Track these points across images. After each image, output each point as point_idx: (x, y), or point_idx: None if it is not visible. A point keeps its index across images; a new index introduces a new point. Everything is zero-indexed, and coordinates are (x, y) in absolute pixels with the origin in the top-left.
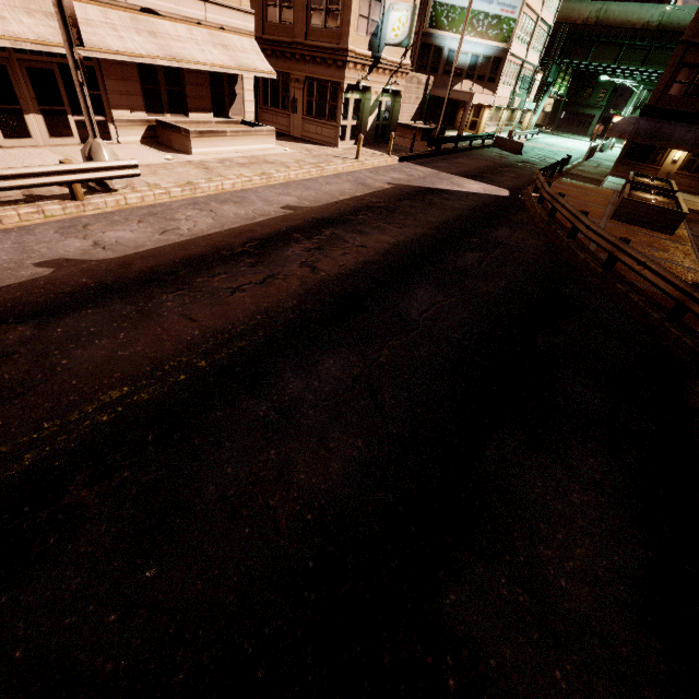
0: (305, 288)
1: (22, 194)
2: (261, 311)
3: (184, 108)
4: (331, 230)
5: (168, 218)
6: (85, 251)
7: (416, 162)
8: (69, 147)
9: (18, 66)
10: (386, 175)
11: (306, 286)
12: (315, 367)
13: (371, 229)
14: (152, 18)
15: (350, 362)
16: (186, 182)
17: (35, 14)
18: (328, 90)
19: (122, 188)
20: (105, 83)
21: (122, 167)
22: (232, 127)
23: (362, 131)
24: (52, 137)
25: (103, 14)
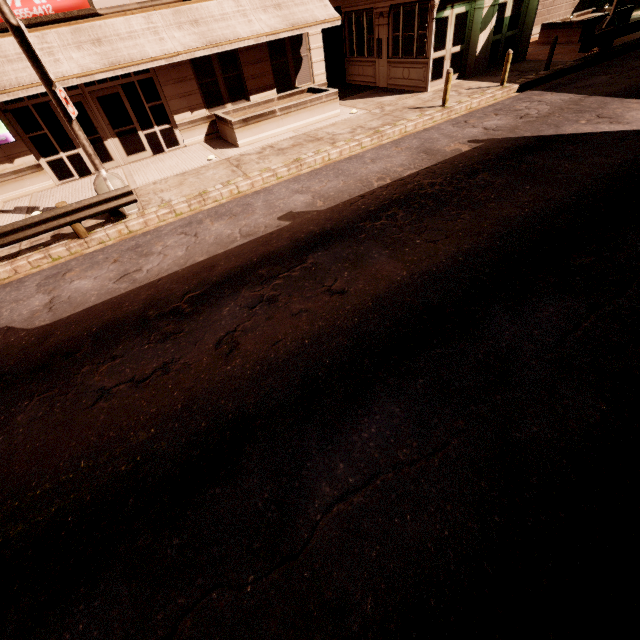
0: (188, 397)
1: (51, 235)
2: (95, 449)
3: (244, 93)
4: (315, 258)
5: (143, 253)
6: (32, 314)
7: (549, 85)
8: (140, 163)
9: (90, 98)
10: (477, 124)
11: (193, 392)
12: (46, 635)
13: (381, 250)
14: (196, 3)
15: (106, 639)
16: (198, 193)
17: (84, 46)
18: (415, 15)
19: (134, 212)
20: (163, 91)
21: (116, 197)
22: (292, 100)
23: (469, 57)
24: (129, 155)
25: (146, 20)
